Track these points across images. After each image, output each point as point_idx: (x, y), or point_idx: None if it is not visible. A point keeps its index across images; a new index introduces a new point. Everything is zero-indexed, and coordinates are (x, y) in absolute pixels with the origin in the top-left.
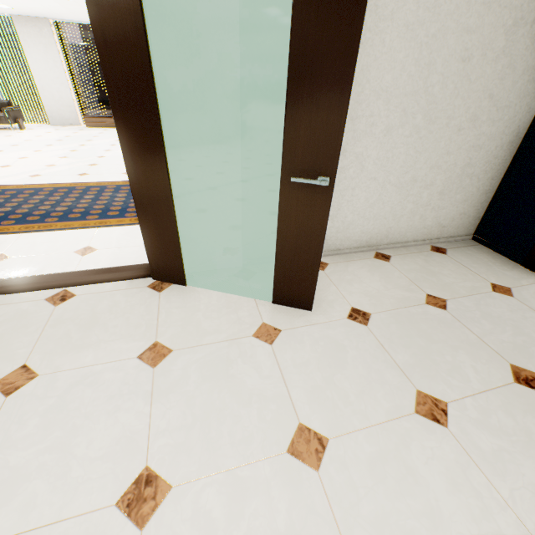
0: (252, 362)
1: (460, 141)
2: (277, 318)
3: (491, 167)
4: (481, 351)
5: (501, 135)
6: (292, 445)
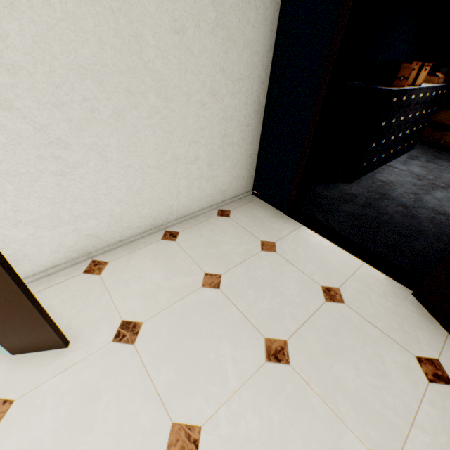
0: None
1: (209, 116)
2: (13, 381)
3: (248, 134)
4: (243, 332)
5: (246, 105)
6: None
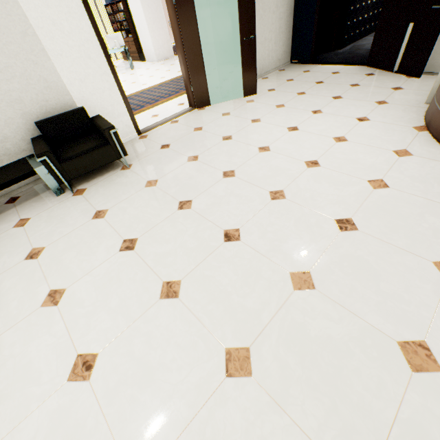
0: (253, 105)
1: (275, 18)
2: (249, 99)
3: (287, 27)
4: (307, 83)
5: (287, 11)
6: (277, 107)
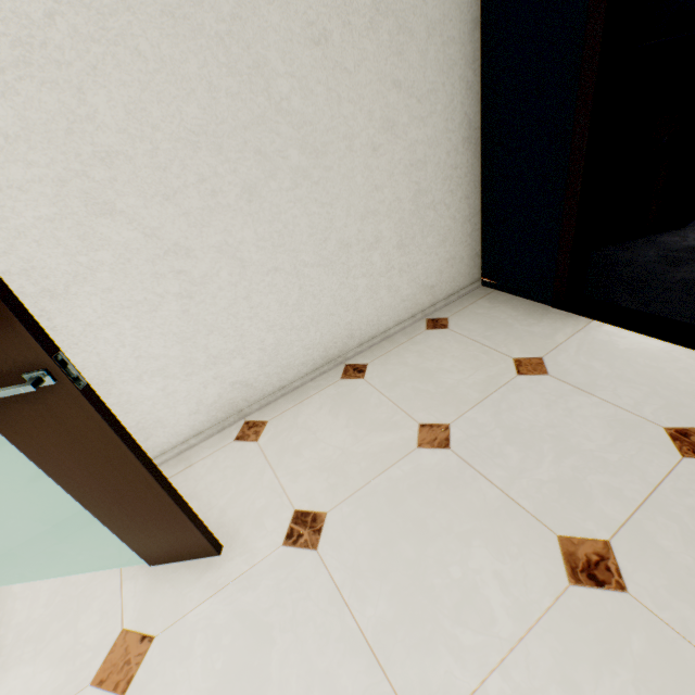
0: None
1: (386, 165)
2: (152, 606)
3: (457, 182)
4: (510, 525)
5: (447, 133)
6: None
